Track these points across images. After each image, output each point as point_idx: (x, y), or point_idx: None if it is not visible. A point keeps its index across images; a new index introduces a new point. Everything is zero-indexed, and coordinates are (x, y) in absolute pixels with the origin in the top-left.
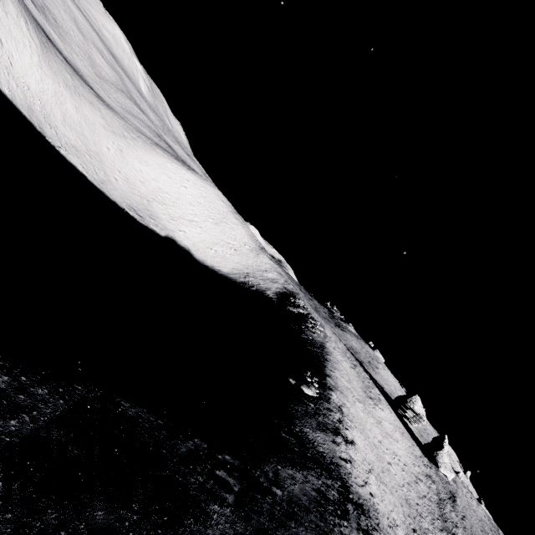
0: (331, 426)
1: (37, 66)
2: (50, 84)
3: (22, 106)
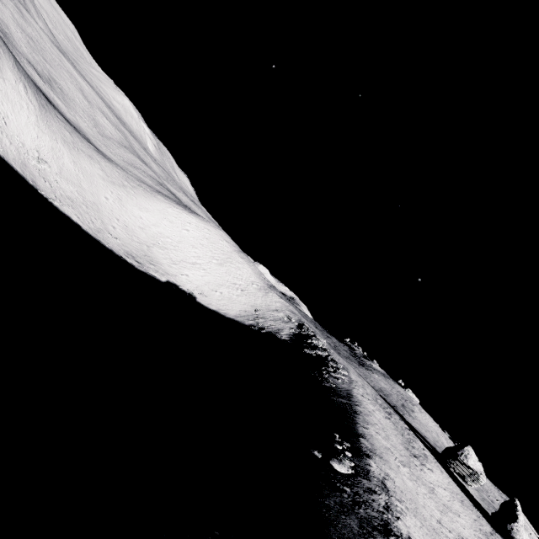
0: (378, 521)
1: (34, 125)
2: (47, 140)
3: (15, 162)
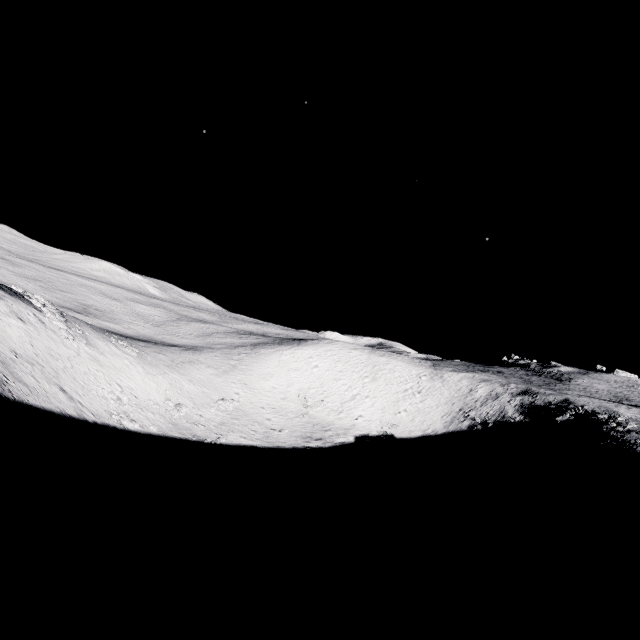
0: None
1: (146, 375)
2: (162, 380)
3: (170, 429)
